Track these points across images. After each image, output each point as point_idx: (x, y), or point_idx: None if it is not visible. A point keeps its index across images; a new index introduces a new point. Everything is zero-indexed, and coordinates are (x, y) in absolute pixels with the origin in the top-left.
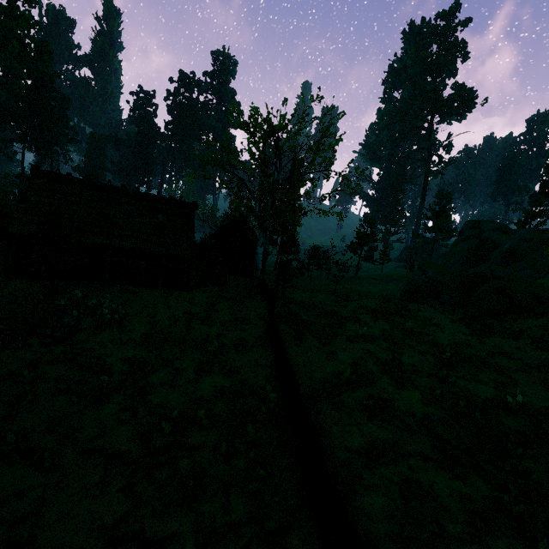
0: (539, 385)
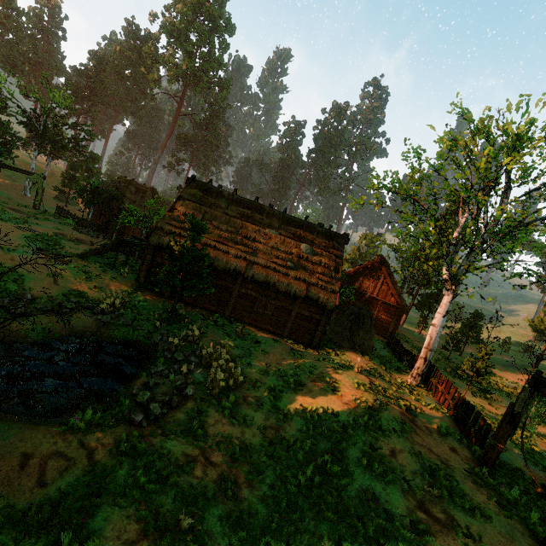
0: None
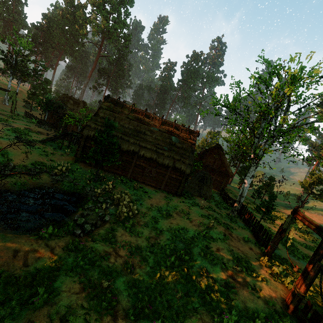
0: None
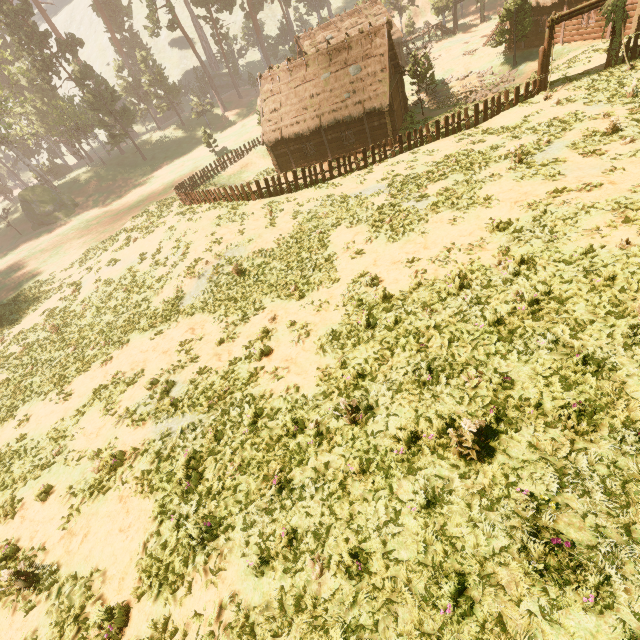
0: (634, 165)
